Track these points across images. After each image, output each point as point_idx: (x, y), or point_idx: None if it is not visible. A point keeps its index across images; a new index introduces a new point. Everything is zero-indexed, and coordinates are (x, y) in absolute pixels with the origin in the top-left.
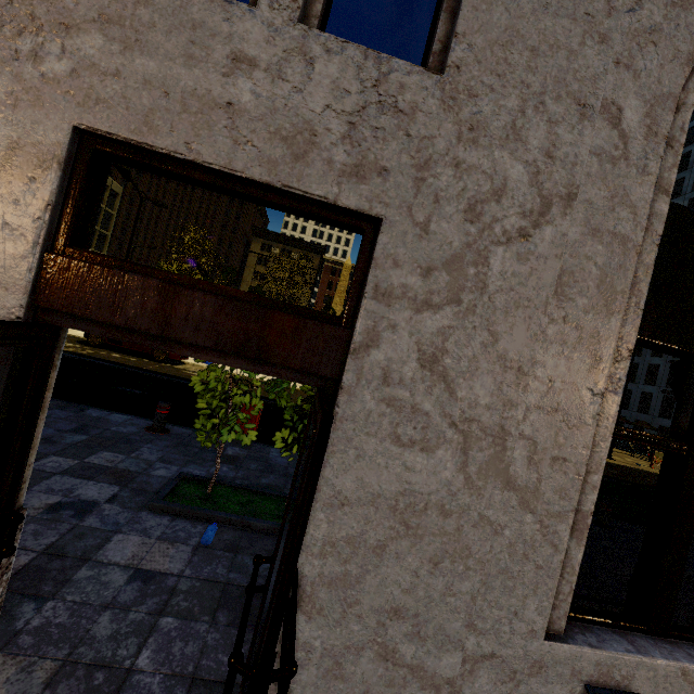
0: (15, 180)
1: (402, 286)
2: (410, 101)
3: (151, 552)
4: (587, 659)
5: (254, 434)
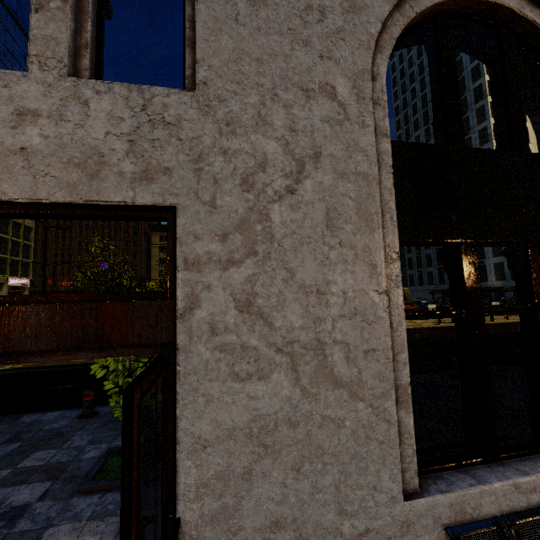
0: None
1: (207, 254)
2: (174, 115)
3: (81, 535)
4: (442, 505)
5: (161, 396)
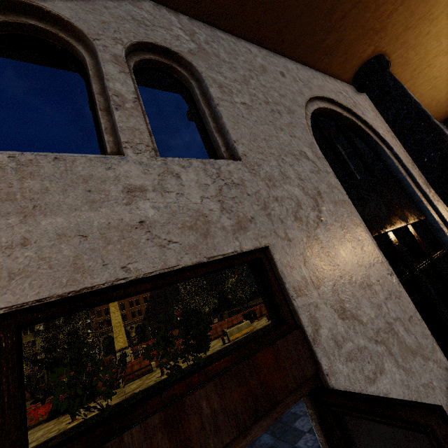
0: None
1: (303, 278)
2: (238, 177)
3: None
4: None
5: None
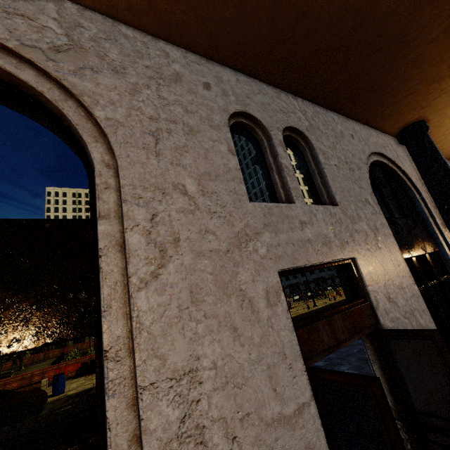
0: (274, 306)
1: (370, 277)
2: (338, 217)
3: None
4: None
5: None
